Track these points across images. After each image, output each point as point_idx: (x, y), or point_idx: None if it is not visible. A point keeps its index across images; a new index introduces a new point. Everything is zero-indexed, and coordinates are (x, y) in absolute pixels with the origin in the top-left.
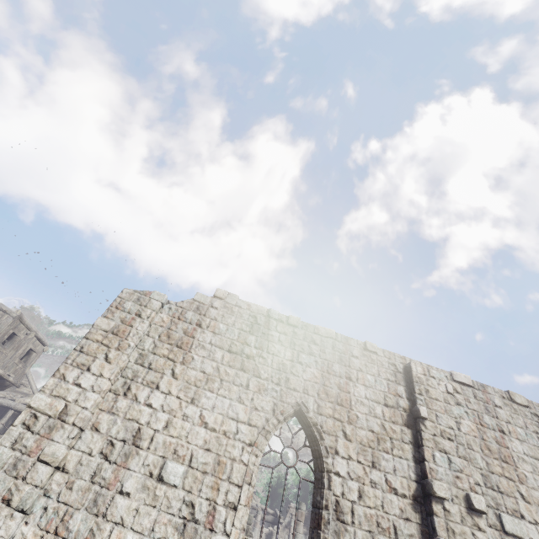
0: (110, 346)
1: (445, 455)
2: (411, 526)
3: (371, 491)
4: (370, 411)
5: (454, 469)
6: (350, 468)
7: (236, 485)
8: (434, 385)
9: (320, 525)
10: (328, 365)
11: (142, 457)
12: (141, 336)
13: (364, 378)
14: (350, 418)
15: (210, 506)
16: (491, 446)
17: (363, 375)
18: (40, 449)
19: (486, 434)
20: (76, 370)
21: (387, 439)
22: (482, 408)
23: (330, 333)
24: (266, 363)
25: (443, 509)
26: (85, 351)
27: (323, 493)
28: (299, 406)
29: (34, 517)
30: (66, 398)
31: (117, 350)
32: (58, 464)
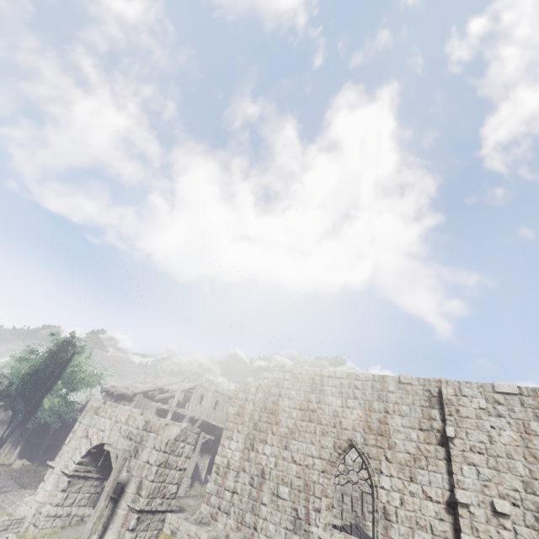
0: (238, 423)
1: (474, 467)
2: (444, 525)
3: (410, 499)
4: (406, 437)
5: (482, 479)
6: (392, 483)
7: (318, 498)
8: (465, 403)
9: (374, 523)
10: (369, 405)
11: (267, 484)
12: (251, 412)
13: (399, 409)
14: (390, 444)
15: (305, 510)
16: (537, 453)
17: (398, 407)
18: (224, 484)
19: (532, 442)
20: (227, 440)
21: (422, 458)
22: (529, 416)
23: (368, 376)
24: (324, 413)
25: (468, 512)
26: (228, 429)
27: (374, 502)
28: (351, 441)
29: (231, 516)
30: (227, 457)
31: (241, 425)
32: (232, 490)
